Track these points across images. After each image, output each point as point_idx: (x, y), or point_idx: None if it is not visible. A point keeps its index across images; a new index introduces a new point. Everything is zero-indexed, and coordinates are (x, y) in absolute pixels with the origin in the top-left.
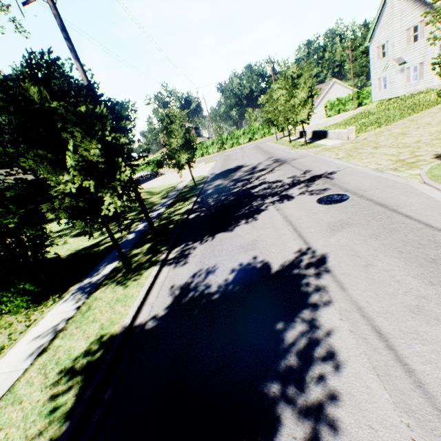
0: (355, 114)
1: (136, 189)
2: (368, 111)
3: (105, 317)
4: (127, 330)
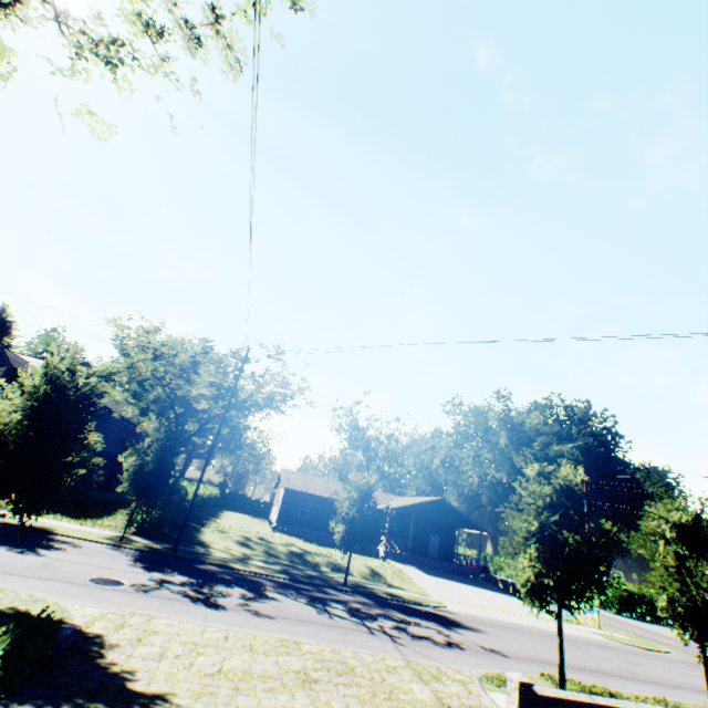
0: None
1: (147, 491)
2: None
3: (77, 532)
4: (56, 533)
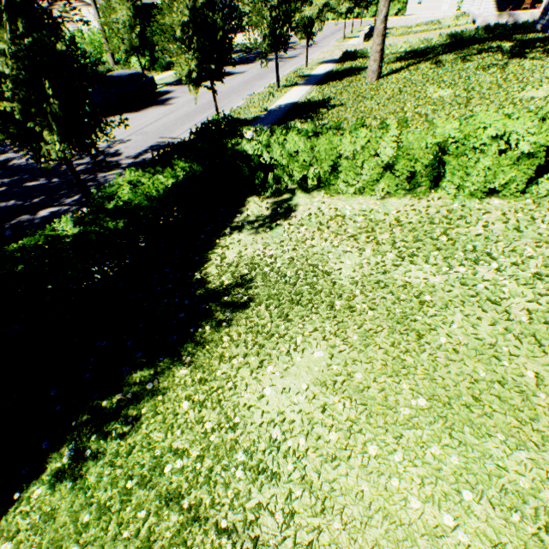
0: (436, 20)
1: None
2: (441, 21)
3: None
4: None
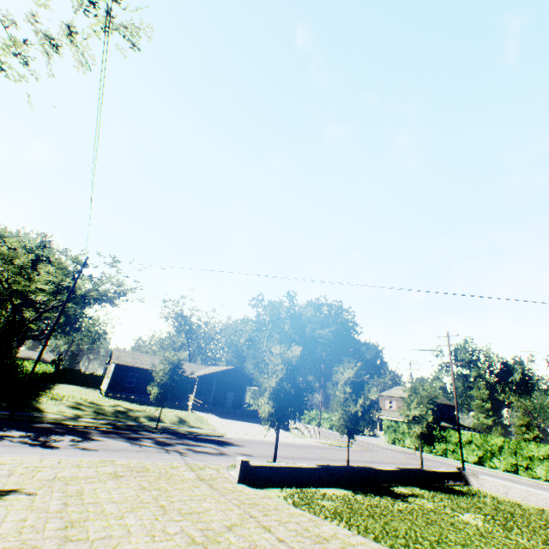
0: None
1: None
2: None
3: None
4: None
